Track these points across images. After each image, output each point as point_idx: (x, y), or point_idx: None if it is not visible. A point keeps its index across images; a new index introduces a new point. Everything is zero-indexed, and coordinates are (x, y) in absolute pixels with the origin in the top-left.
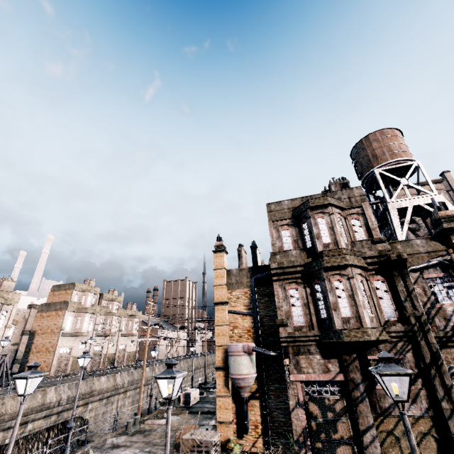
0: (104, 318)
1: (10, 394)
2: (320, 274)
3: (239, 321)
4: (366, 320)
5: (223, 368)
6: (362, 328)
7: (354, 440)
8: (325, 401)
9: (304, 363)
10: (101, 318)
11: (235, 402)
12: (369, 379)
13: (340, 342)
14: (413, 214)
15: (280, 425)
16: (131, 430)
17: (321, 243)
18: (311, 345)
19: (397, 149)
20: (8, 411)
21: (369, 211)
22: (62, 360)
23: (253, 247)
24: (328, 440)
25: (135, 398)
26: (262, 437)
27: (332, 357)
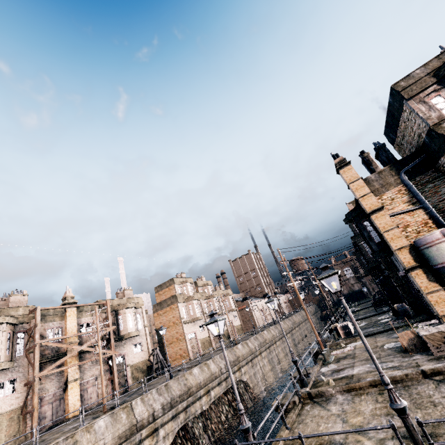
0: (206, 302)
1: (186, 371)
2: None
3: (407, 219)
4: None
5: (417, 266)
6: None
7: None
8: None
9: None
10: (204, 302)
11: None
12: None
13: None
14: None
15: None
16: (330, 360)
17: None
18: None
19: None
20: (192, 384)
21: None
22: (193, 344)
23: (381, 147)
24: None
25: (268, 358)
26: None
27: None
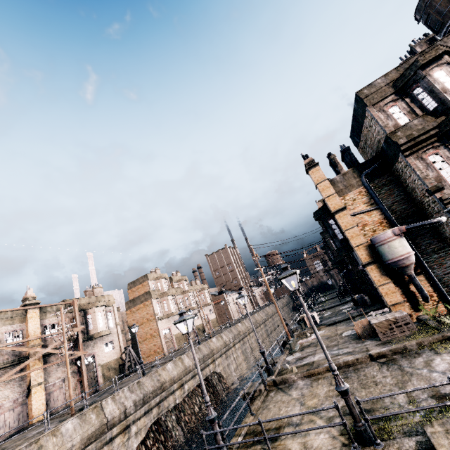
0: (182, 297)
1: (160, 367)
2: None
3: (366, 219)
4: None
5: (372, 262)
6: None
7: None
8: None
9: None
10: (179, 298)
11: (398, 285)
12: None
13: None
14: None
15: None
16: (295, 349)
17: None
18: None
19: None
20: (166, 380)
21: None
22: (167, 340)
23: (346, 150)
24: None
25: (242, 349)
26: (441, 302)
27: None
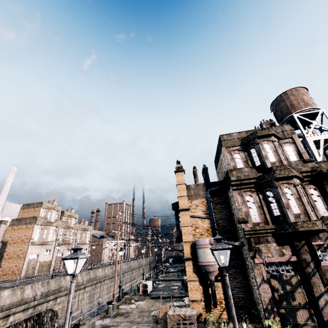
0: (64, 231)
1: None
2: (272, 184)
3: (199, 223)
4: (312, 215)
5: (191, 259)
6: (311, 221)
7: (309, 304)
8: (283, 277)
9: (264, 250)
10: (62, 230)
11: (202, 285)
12: (315, 259)
13: (291, 232)
14: (316, 147)
15: (239, 300)
16: (111, 313)
17: (269, 162)
18: (268, 236)
19: (308, 101)
20: None
21: (298, 140)
22: (30, 265)
23: (205, 169)
24: (289, 306)
25: (91, 292)
26: (226, 310)
27: (285, 244)
